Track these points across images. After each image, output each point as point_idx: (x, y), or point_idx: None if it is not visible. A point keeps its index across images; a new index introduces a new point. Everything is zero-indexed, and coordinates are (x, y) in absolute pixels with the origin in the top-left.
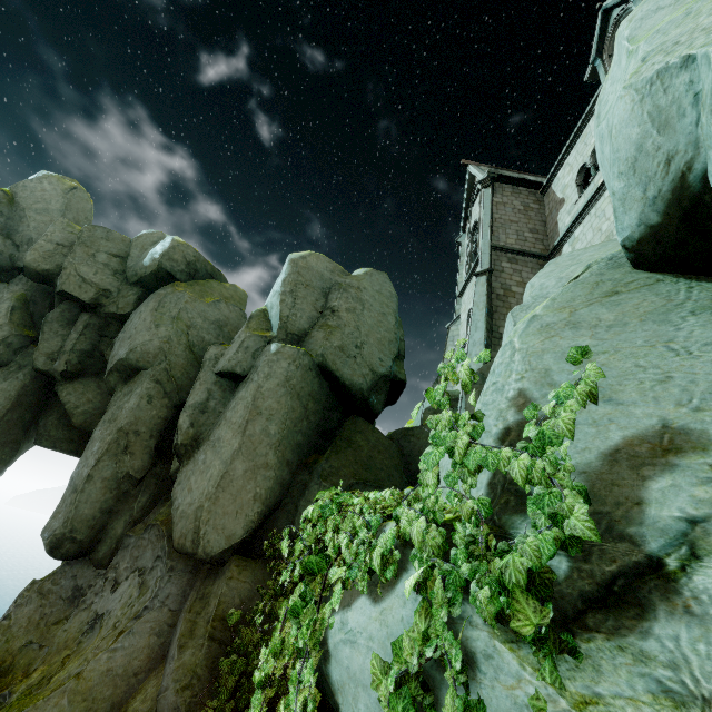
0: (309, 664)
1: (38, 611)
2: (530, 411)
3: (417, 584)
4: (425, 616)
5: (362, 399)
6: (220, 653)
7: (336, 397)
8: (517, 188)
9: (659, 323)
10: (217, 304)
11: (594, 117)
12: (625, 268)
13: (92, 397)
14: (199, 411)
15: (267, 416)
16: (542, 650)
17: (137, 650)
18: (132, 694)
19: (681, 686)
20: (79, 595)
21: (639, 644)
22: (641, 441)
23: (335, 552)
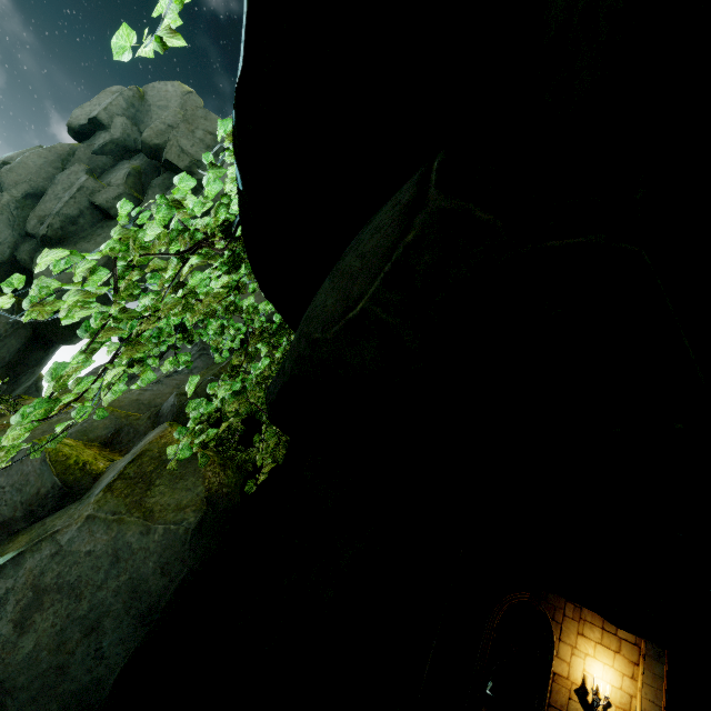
0: (221, 131)
1: None
2: None
3: None
4: None
5: None
6: None
7: None
8: None
9: None
10: None
11: None
12: None
13: None
14: None
15: None
16: None
17: (162, 393)
18: None
19: None
20: (136, 376)
21: None
22: None
23: None
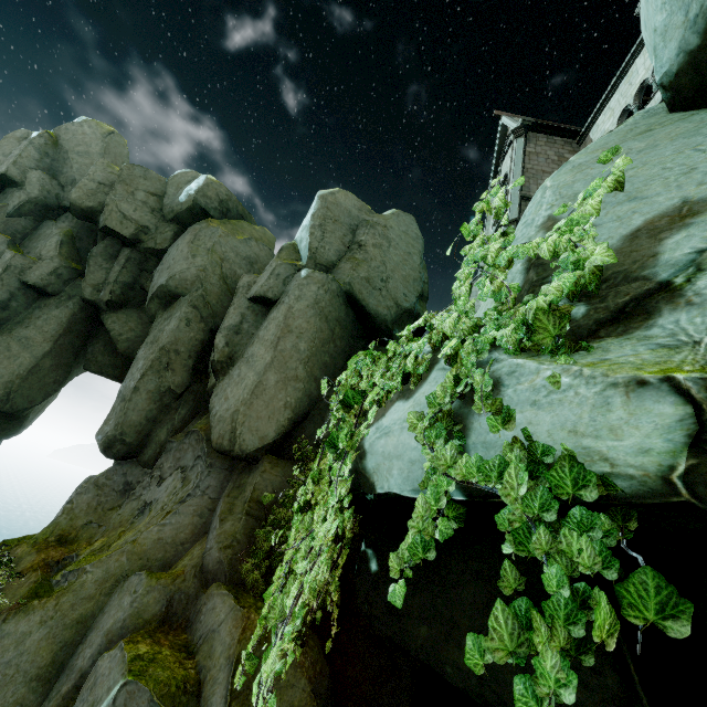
0: (348, 457)
1: (95, 499)
2: (559, 210)
3: (449, 357)
4: (456, 370)
5: (385, 331)
6: (256, 526)
7: (361, 328)
8: (552, 138)
9: (689, 137)
10: (248, 241)
11: (642, 53)
12: (661, 115)
13: (134, 326)
14: (234, 332)
15: (297, 334)
16: (559, 352)
17: (183, 526)
18: (180, 558)
19: (676, 342)
20: (129, 489)
21: (643, 334)
22: (661, 217)
23: (369, 387)
